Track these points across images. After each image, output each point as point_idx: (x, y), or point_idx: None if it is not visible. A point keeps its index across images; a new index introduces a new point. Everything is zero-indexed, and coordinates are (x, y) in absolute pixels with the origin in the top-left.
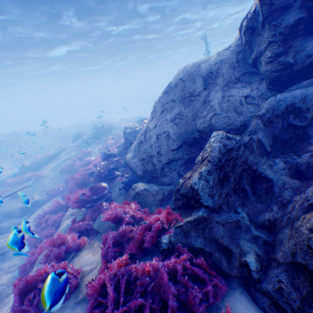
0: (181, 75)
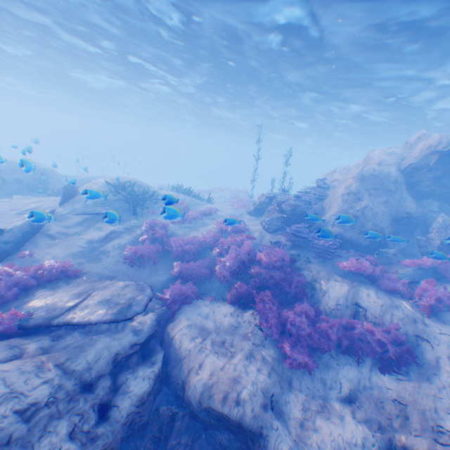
0: (373, 173)
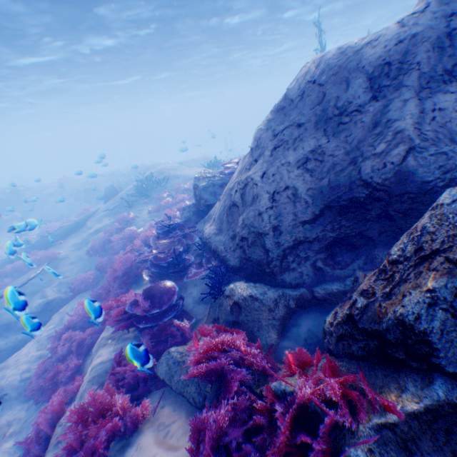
0: (314, 75)
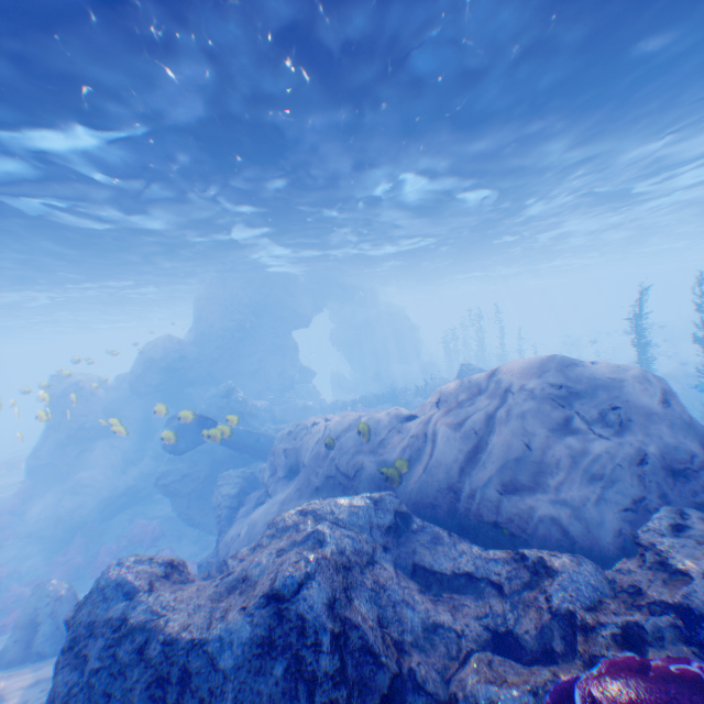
0: None
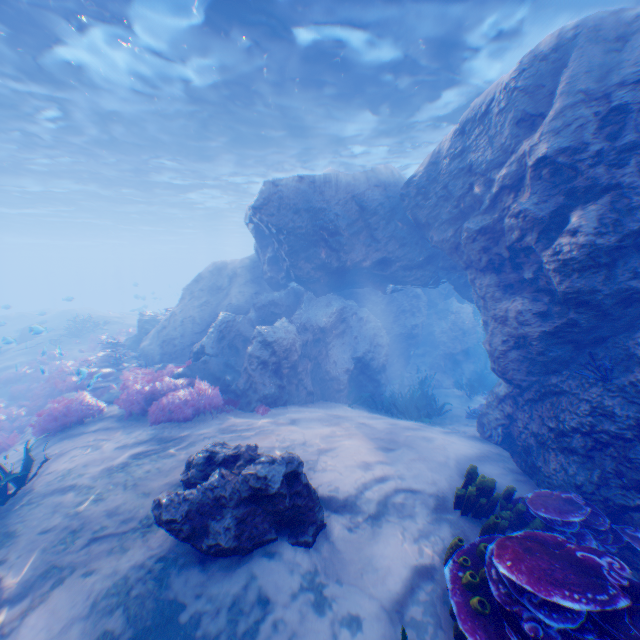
0: (212, 269)
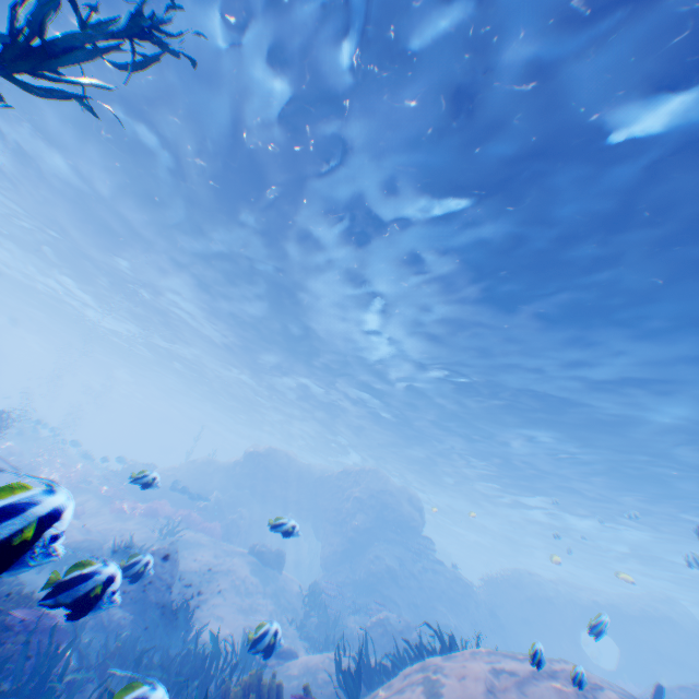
0: (205, 459)
